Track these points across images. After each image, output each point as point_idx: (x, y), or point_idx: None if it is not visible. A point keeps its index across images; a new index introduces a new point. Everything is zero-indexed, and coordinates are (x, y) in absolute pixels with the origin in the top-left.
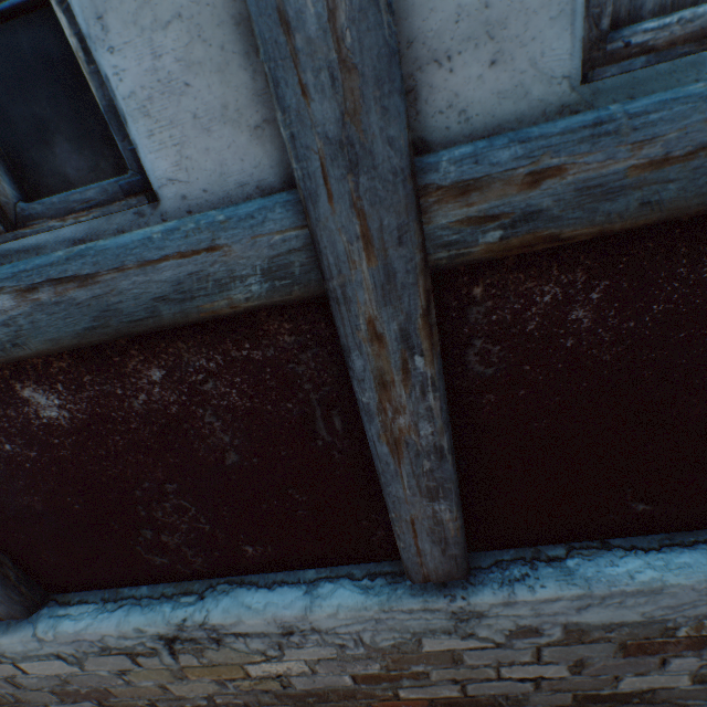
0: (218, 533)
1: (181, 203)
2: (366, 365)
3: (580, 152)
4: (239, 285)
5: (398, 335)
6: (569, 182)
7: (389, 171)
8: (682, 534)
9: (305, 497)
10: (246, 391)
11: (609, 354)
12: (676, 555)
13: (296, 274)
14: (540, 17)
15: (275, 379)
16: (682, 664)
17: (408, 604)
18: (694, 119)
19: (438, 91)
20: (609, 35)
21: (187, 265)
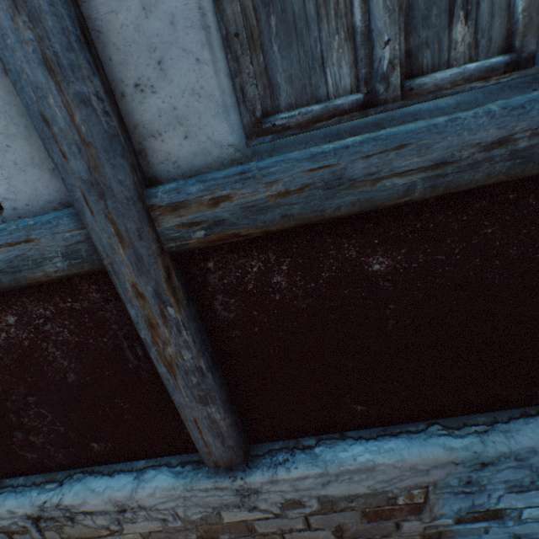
0: (70, 433)
1: (14, 212)
2: (138, 313)
3: (237, 188)
4: (49, 263)
5: (153, 294)
6: (236, 204)
7: (124, 198)
8: (392, 426)
9: (128, 405)
10: (74, 330)
11: (305, 303)
12: (386, 442)
13: (84, 256)
14: (207, 115)
15: (92, 322)
16: (411, 526)
17: (203, 484)
18: (296, 171)
19: (158, 151)
20: (263, 120)
21: (14, 251)
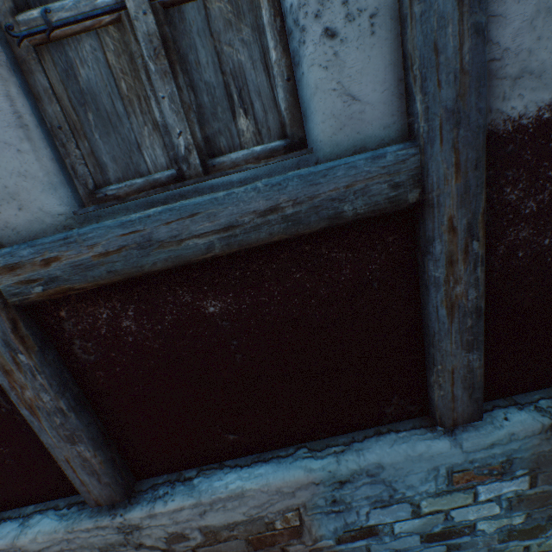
0: None
1: None
2: None
3: (64, 250)
4: None
5: (3, 343)
6: (66, 263)
7: None
8: (267, 453)
9: (8, 449)
10: None
11: (157, 343)
12: (258, 468)
13: None
14: (35, 191)
15: None
16: (297, 551)
17: (84, 524)
18: (111, 236)
19: None
20: (96, 191)
21: None
